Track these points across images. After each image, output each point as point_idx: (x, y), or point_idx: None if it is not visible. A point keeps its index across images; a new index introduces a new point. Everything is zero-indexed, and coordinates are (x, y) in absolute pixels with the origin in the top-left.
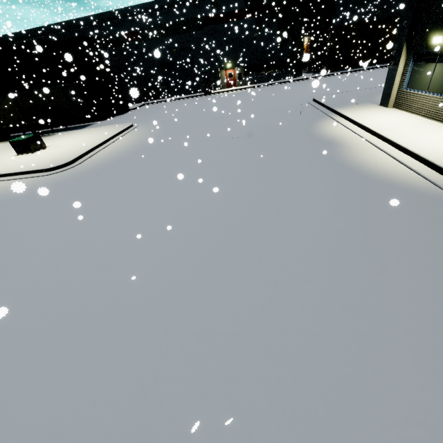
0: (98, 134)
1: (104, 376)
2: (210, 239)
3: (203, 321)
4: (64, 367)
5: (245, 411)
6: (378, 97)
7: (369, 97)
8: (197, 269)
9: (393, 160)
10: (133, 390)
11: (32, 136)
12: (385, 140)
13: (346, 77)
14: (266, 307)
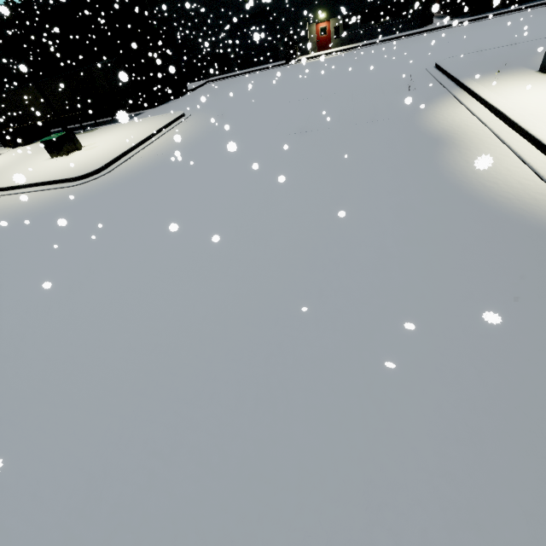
0: (141, 129)
1: (55, 463)
2: (224, 288)
3: (179, 407)
4: (20, 443)
5: (187, 545)
6: (541, 56)
7: (527, 56)
8: (195, 332)
9: (528, 172)
10: (77, 487)
11: (64, 134)
12: (526, 135)
13: (502, 21)
14: (260, 400)
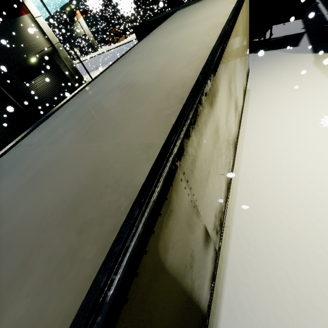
0: None
1: None
2: None
3: None
4: None
5: None
6: None
7: None
8: None
9: None
10: None
11: None
12: None
13: None
14: None
